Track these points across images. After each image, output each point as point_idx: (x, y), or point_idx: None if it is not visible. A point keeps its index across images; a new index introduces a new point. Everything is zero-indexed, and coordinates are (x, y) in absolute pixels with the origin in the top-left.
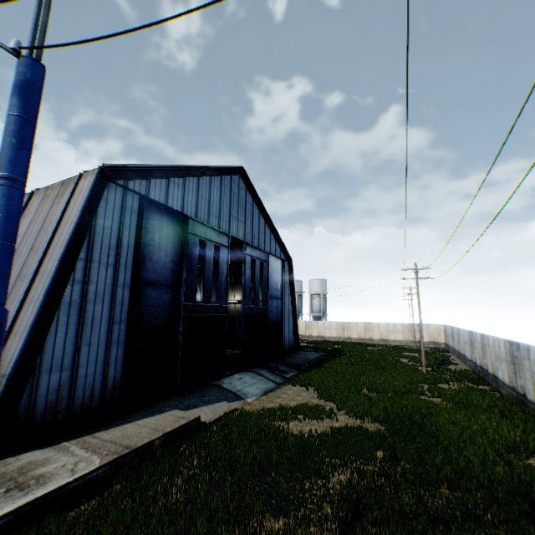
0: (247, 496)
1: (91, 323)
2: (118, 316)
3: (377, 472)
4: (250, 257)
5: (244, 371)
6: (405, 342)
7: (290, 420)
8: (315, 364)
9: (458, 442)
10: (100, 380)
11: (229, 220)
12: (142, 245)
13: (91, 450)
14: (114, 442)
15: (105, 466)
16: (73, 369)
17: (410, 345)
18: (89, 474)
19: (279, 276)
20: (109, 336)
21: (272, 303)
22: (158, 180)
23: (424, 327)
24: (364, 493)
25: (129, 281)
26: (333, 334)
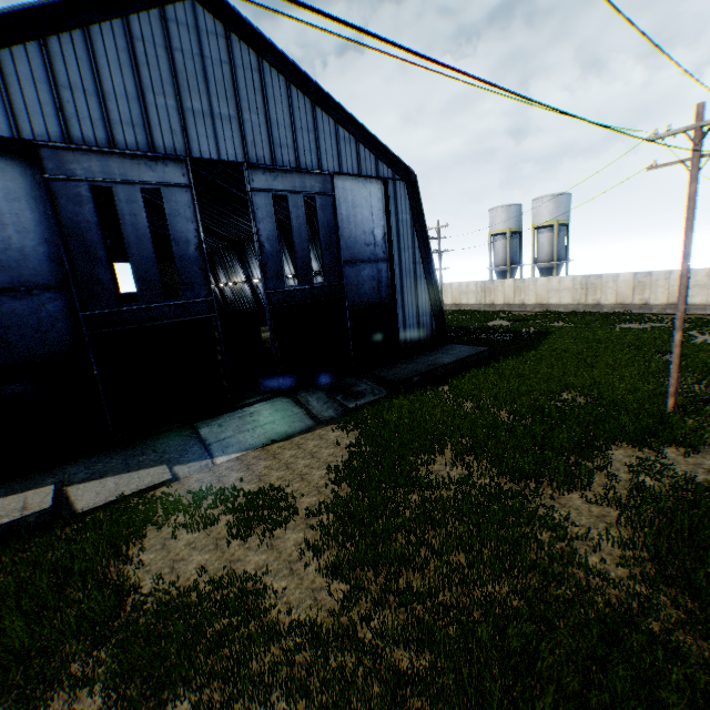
0: None
1: None
2: None
3: None
4: (268, 193)
5: (282, 396)
6: None
7: (187, 532)
8: (441, 376)
9: None
10: None
11: (182, 124)
12: None
13: None
14: None
15: None
16: None
17: None
18: None
19: (378, 216)
20: None
21: (360, 271)
22: None
23: None
24: None
25: None
26: (565, 300)
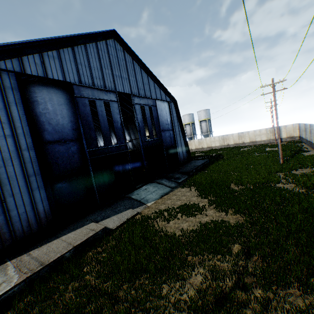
0: (106, 313)
1: (8, 181)
2: (31, 171)
3: (230, 271)
4: (139, 105)
5: (150, 183)
6: (268, 140)
7: (171, 220)
8: (201, 169)
9: (310, 236)
10: (33, 215)
11: (113, 79)
12: (38, 114)
13: (18, 269)
14: (37, 259)
15: (20, 284)
16: (5, 214)
17: (271, 142)
18: (4, 294)
19: (168, 114)
20: (28, 186)
21: (165, 134)
22: (30, 56)
23: (282, 128)
24: (208, 311)
25: (32, 144)
26: (217, 144)
